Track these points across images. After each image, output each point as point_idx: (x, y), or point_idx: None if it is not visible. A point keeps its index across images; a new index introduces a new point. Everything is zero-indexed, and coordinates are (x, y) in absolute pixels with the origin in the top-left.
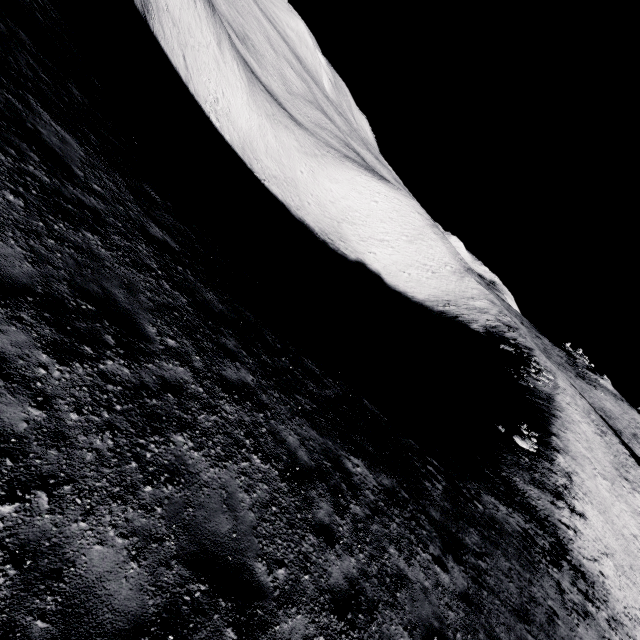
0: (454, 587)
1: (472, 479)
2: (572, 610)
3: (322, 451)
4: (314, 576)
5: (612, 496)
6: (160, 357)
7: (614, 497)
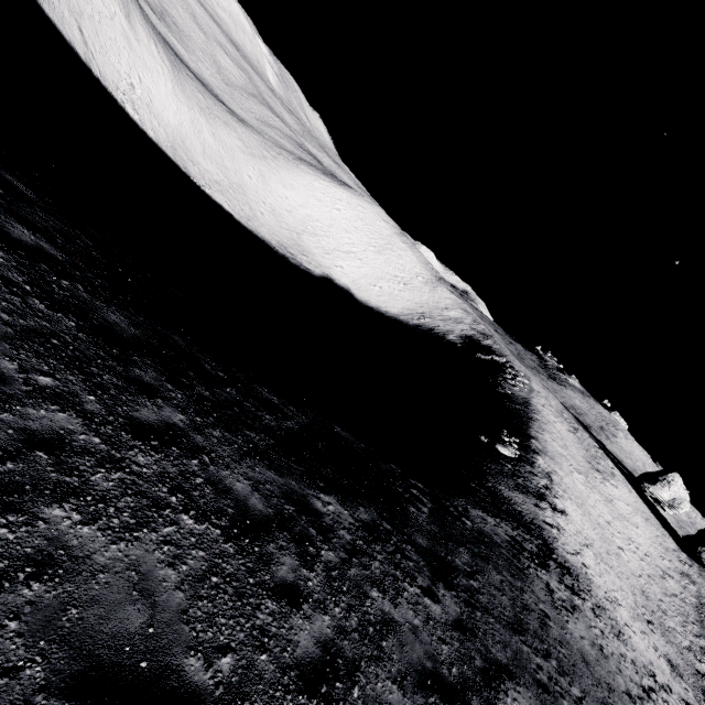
0: (447, 617)
1: (459, 495)
2: (561, 608)
3: (283, 494)
4: (274, 653)
5: (587, 489)
6: (23, 402)
7: (589, 489)
